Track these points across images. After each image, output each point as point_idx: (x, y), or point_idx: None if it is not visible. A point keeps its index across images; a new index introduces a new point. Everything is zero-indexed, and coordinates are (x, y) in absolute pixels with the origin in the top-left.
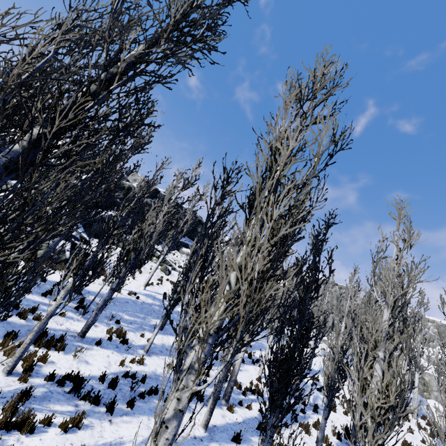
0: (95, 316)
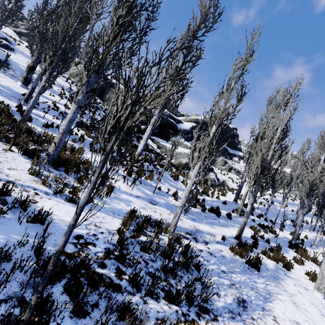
0: (299, 230)
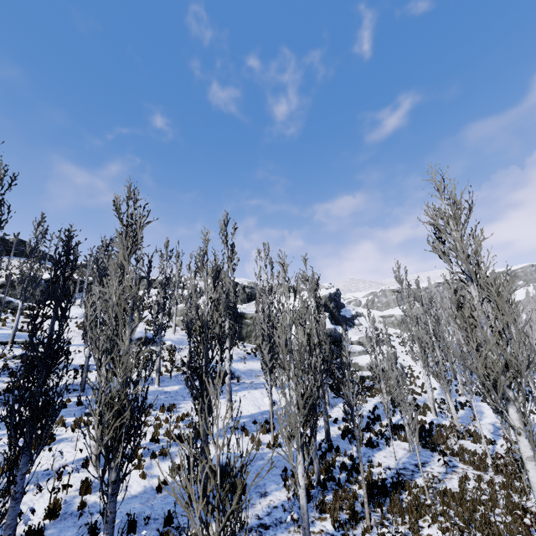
0: None
